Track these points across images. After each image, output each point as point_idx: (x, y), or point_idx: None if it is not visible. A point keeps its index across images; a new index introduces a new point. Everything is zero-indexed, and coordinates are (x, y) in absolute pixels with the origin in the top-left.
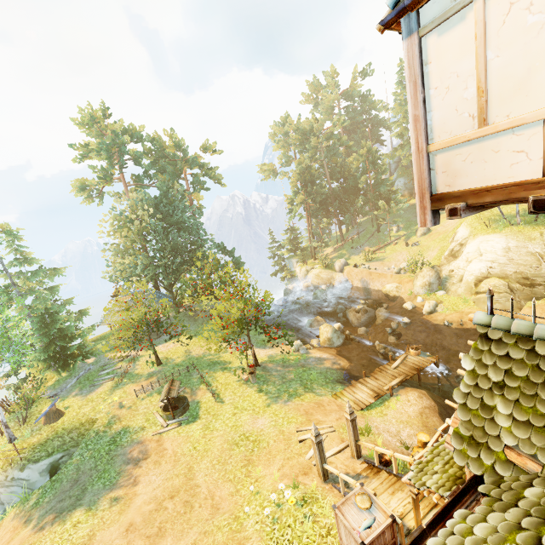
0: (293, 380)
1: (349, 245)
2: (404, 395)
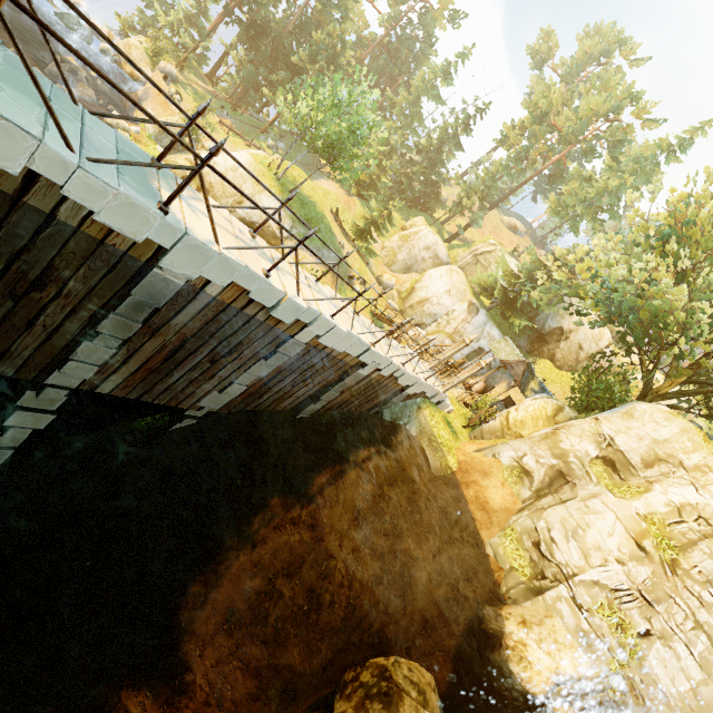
0: None
1: (226, 106)
2: None
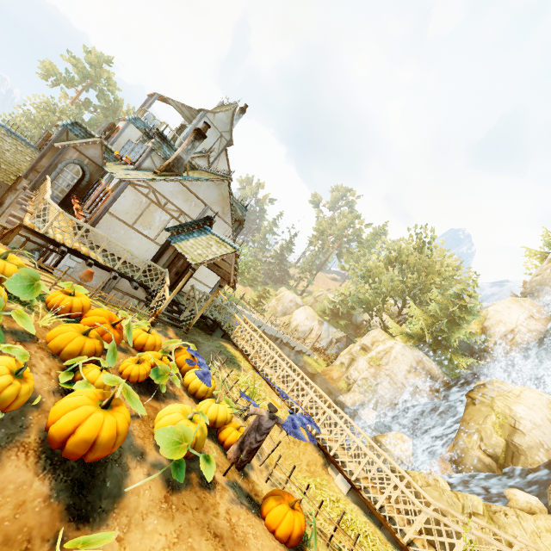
0: None
1: None
2: None
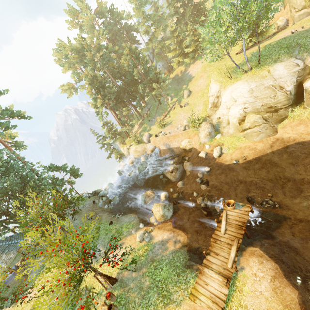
0: (149, 288)
1: (147, 119)
2: (247, 267)
